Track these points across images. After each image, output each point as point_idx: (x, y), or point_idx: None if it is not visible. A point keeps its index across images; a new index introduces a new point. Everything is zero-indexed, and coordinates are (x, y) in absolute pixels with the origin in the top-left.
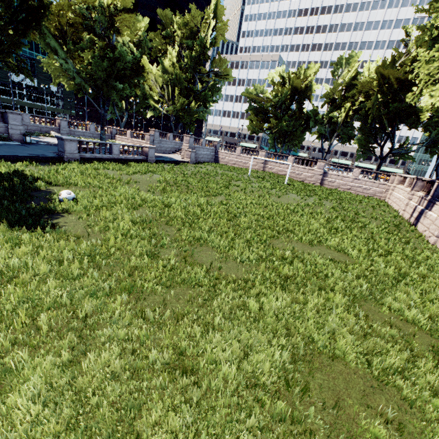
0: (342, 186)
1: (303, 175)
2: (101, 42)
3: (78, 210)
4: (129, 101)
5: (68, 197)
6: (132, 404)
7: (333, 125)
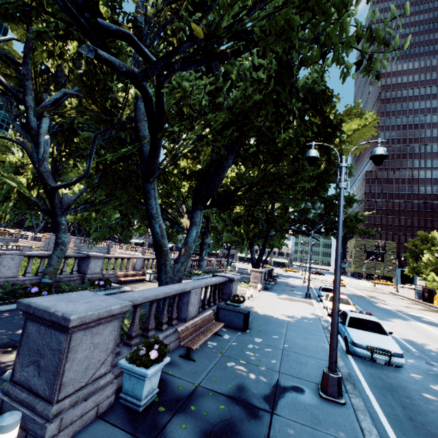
0: None
1: None
2: (1, 181)
3: None
4: None
5: None
6: None
7: None
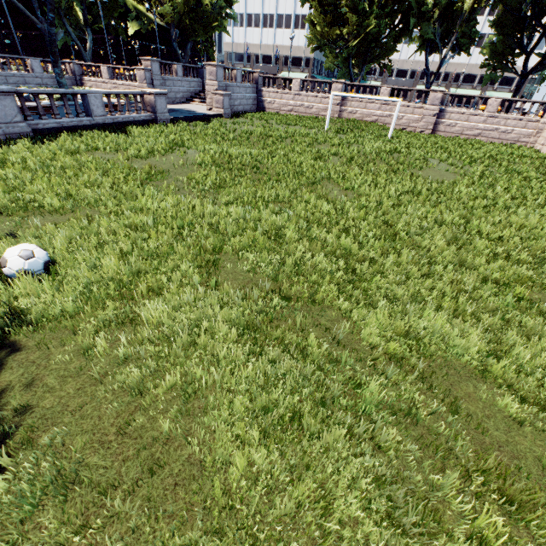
0: (467, 131)
1: (405, 118)
2: None
3: (72, 312)
4: (88, 4)
5: (30, 265)
6: None
7: (447, 21)
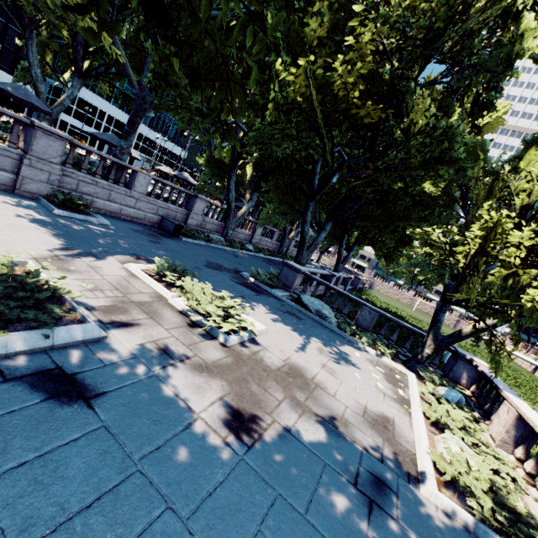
0: None
1: None
2: None
3: None
4: None
5: None
6: (536, 391)
7: None
